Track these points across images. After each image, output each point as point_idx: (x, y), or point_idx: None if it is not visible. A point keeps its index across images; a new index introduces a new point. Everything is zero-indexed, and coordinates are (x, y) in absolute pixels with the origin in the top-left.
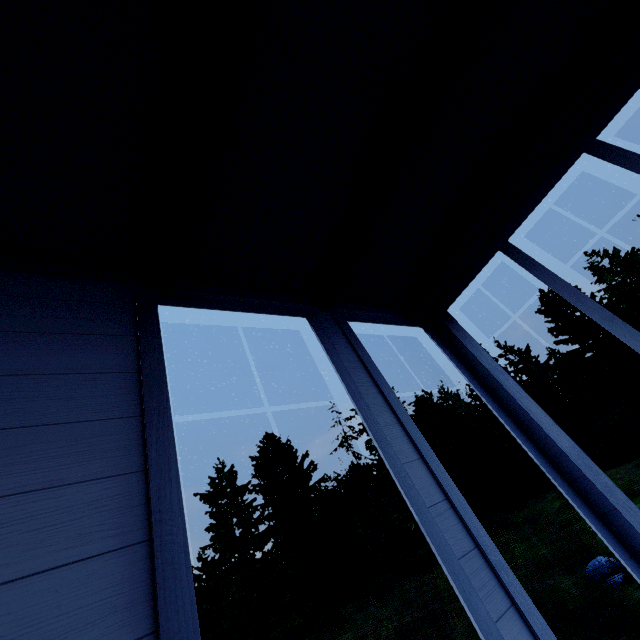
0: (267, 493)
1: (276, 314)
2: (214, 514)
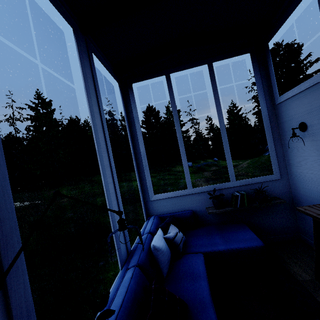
0: None
1: (56, 8)
2: None
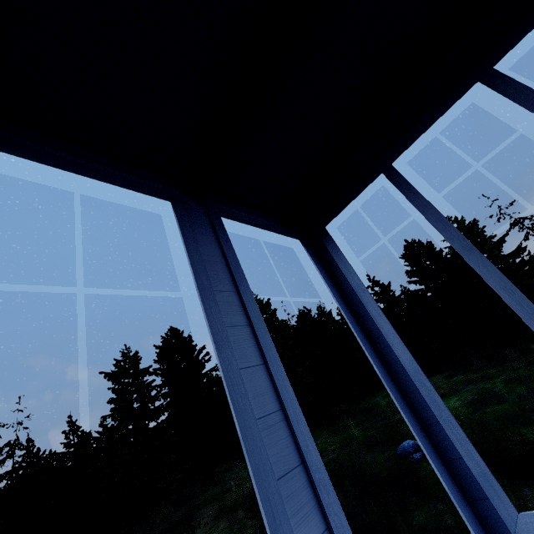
0: (165, 376)
1: (131, 189)
2: (116, 390)
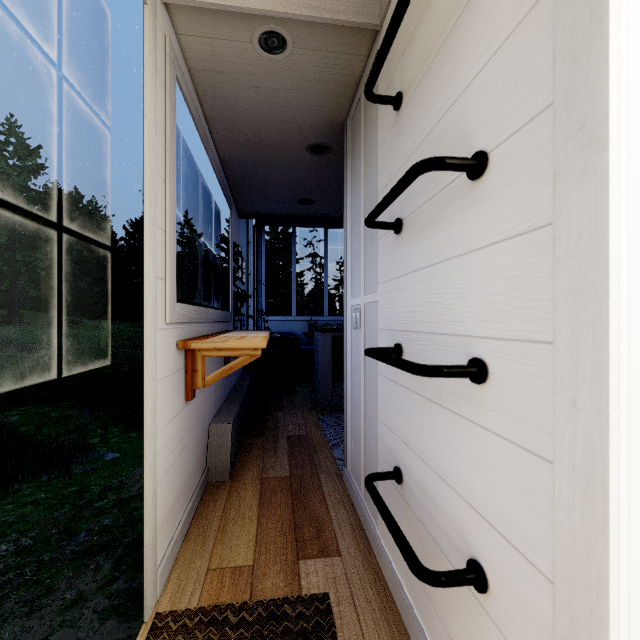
0: None
1: None
2: None
